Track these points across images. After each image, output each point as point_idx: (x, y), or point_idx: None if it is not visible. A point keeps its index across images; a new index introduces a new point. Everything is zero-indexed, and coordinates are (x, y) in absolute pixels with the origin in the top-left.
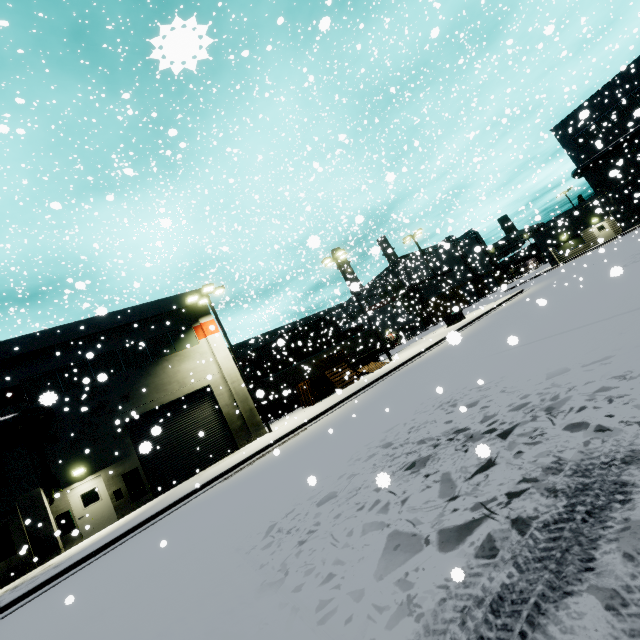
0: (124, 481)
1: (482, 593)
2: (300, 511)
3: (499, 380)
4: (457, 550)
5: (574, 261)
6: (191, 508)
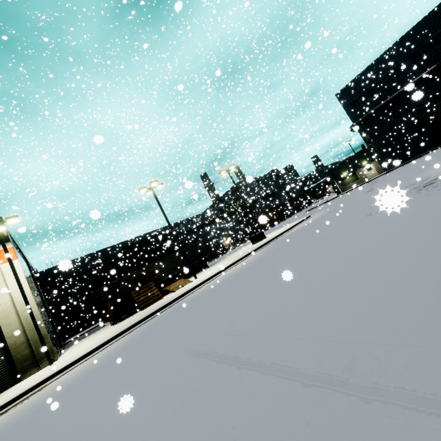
0: None
1: None
2: None
3: None
4: None
5: (350, 193)
6: None
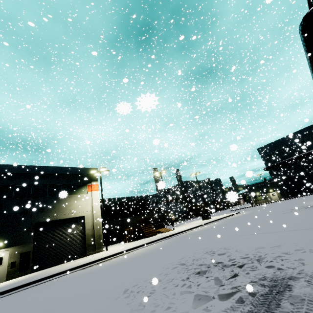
0: (20, 257)
1: (241, 312)
2: (141, 285)
3: (234, 246)
4: (227, 300)
5: (261, 206)
6: (63, 280)
